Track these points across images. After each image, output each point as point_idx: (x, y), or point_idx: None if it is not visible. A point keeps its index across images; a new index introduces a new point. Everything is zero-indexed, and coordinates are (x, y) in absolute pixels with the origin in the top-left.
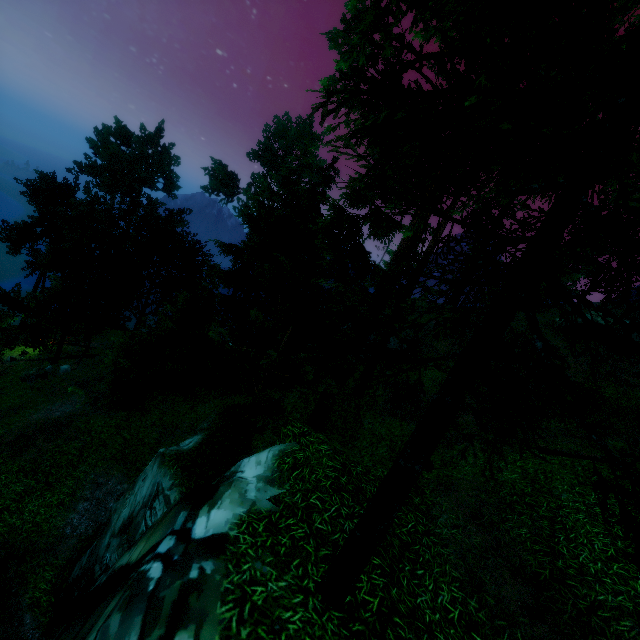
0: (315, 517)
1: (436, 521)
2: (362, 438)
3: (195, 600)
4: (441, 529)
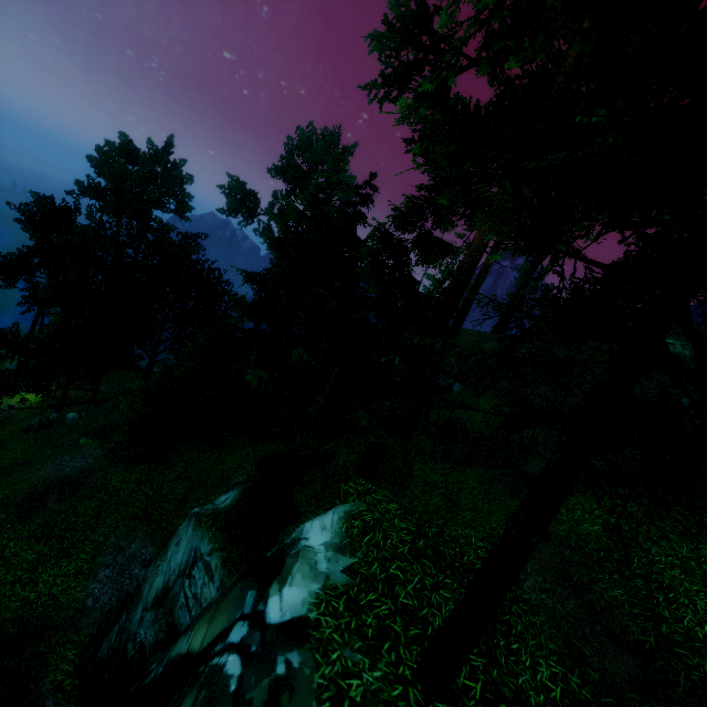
0: (398, 590)
1: (522, 585)
2: (413, 486)
3: (288, 701)
4: (529, 594)
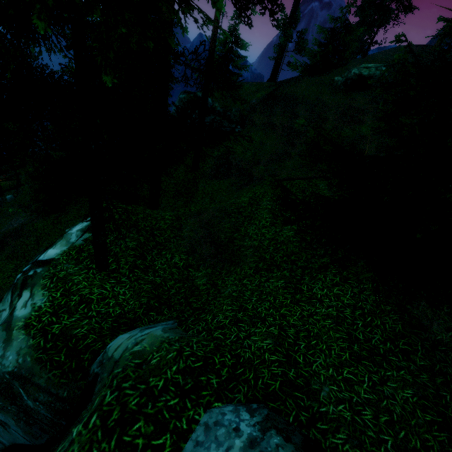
0: None
1: (183, 231)
2: (197, 196)
3: (30, 281)
4: (184, 233)
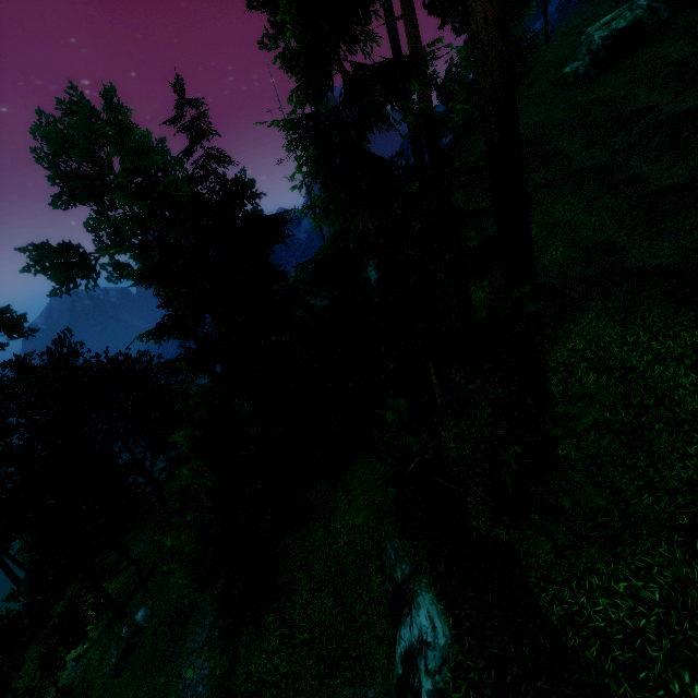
0: None
1: None
2: None
3: None
4: None
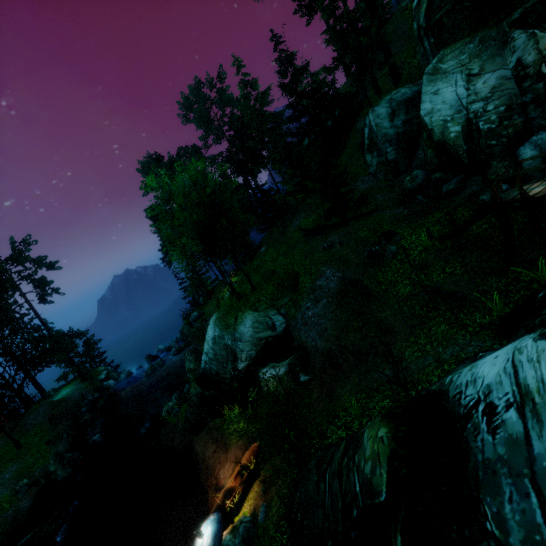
0: None
1: None
2: None
3: None
4: None
